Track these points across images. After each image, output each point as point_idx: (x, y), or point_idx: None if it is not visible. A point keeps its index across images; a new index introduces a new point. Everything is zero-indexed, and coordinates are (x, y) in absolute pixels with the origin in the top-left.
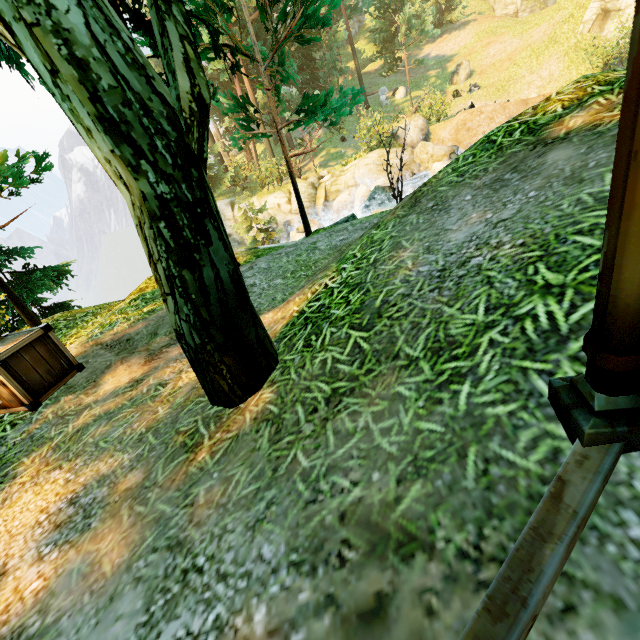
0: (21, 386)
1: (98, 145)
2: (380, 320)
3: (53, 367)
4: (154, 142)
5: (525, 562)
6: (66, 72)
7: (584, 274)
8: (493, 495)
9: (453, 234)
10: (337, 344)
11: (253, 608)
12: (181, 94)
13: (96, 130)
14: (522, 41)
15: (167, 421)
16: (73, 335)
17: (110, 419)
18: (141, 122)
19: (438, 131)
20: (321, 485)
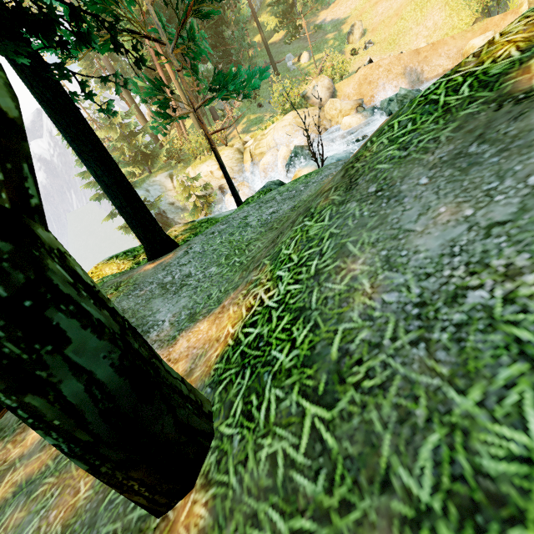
0: None
1: None
2: (344, 389)
3: None
4: None
5: None
6: None
7: None
8: None
9: (419, 239)
10: (287, 425)
11: None
12: None
13: None
14: None
15: (85, 519)
16: None
17: (29, 496)
18: None
19: (343, 88)
20: None
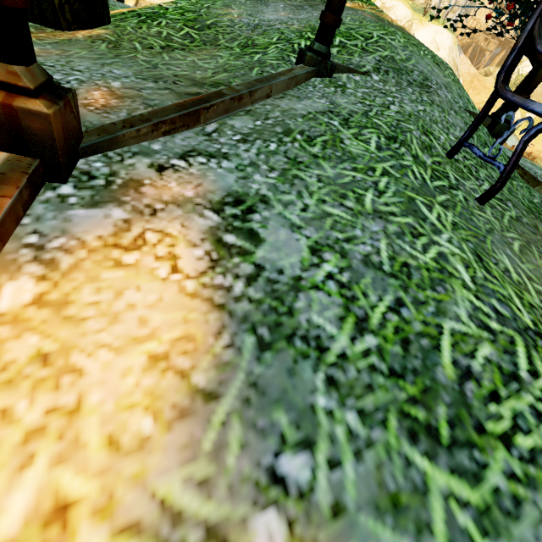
0: None
1: None
2: (209, 30)
3: None
4: None
5: (273, 77)
6: None
7: None
8: None
9: (268, 15)
10: (172, 28)
11: (110, 82)
12: None
13: None
14: None
15: None
16: None
17: None
18: None
19: None
20: (159, 66)
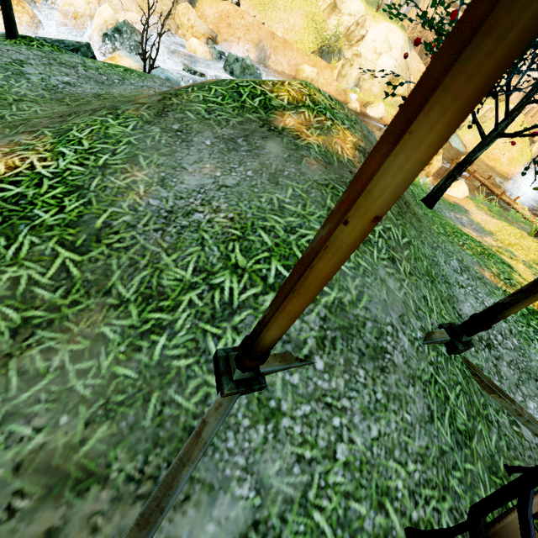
0: None
1: None
2: (98, 245)
3: None
4: None
5: (170, 483)
6: None
7: (257, 265)
8: (162, 430)
9: (188, 176)
10: (38, 261)
11: None
12: None
13: None
14: None
15: None
16: None
17: None
18: None
19: (205, 4)
20: None
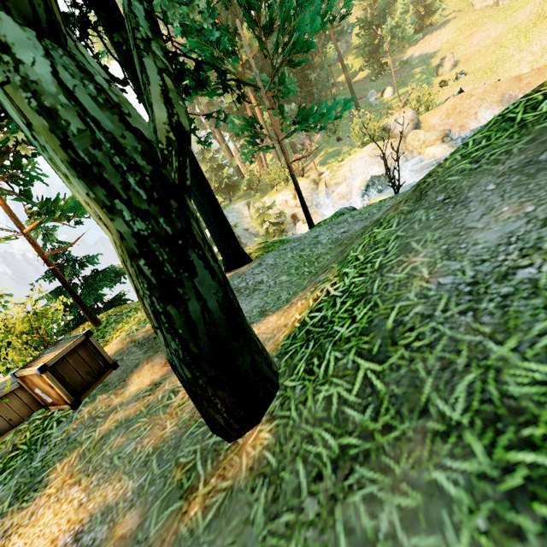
0: (65, 388)
1: (77, 189)
2: (395, 349)
3: (92, 368)
4: (126, 180)
5: None
6: (37, 123)
7: None
8: None
9: (479, 234)
10: (343, 376)
11: None
12: (157, 126)
13: (71, 175)
14: (506, 25)
15: (171, 443)
16: (119, 329)
17: (127, 428)
18: (112, 161)
19: (428, 119)
20: None
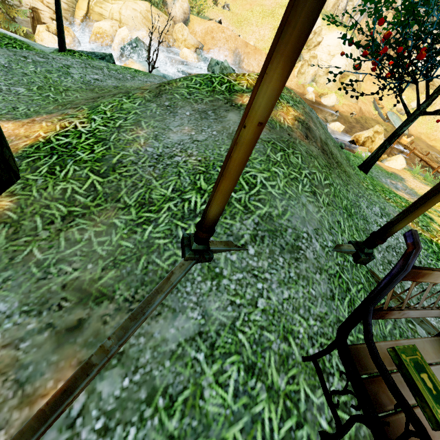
0: None
1: None
2: (113, 173)
3: None
4: None
5: (149, 301)
6: None
7: None
8: (146, 277)
9: (172, 134)
10: (78, 180)
11: None
12: None
13: None
14: None
15: None
16: None
17: None
18: None
19: (195, 23)
20: (51, 270)
